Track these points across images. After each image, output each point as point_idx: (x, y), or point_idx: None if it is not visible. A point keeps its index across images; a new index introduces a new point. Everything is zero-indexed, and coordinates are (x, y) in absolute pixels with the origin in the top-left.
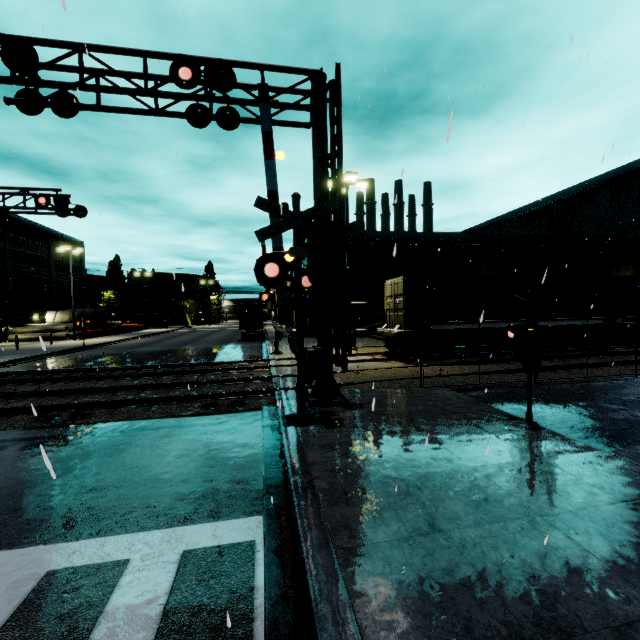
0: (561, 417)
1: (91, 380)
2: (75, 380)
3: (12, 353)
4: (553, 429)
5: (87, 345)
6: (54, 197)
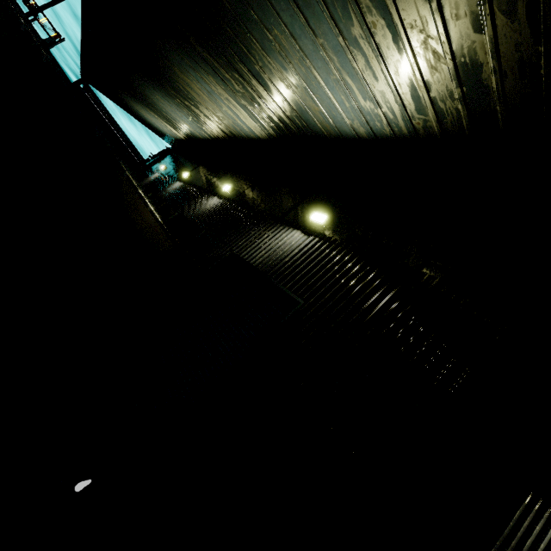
0: None
1: None
2: None
3: None
4: None
5: None
6: None
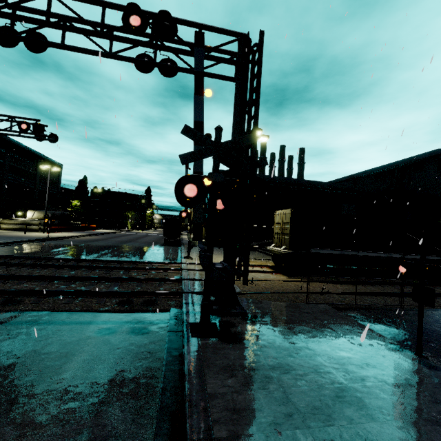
0: (438, 348)
1: (38, 267)
2: (25, 266)
3: None
4: (435, 361)
5: (50, 237)
6: (33, 125)
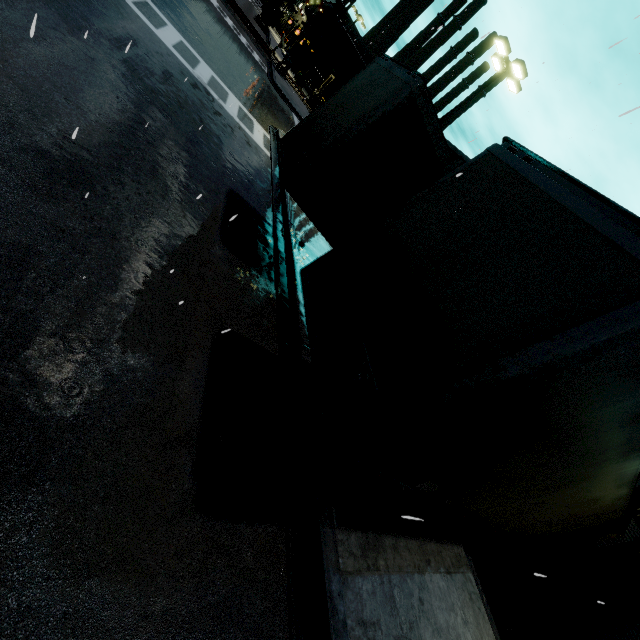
0: None
1: None
2: None
3: None
4: None
5: None
6: None
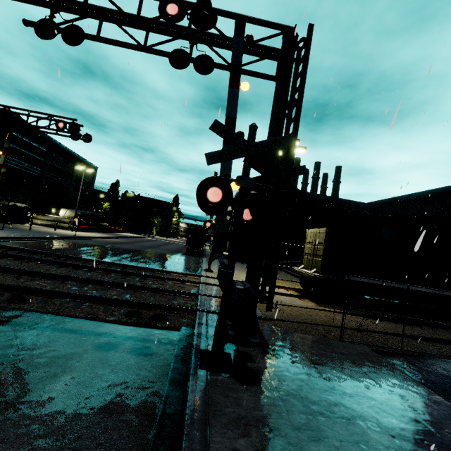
0: None
1: (57, 265)
2: (44, 262)
3: (23, 232)
4: None
5: (77, 236)
6: (69, 123)
